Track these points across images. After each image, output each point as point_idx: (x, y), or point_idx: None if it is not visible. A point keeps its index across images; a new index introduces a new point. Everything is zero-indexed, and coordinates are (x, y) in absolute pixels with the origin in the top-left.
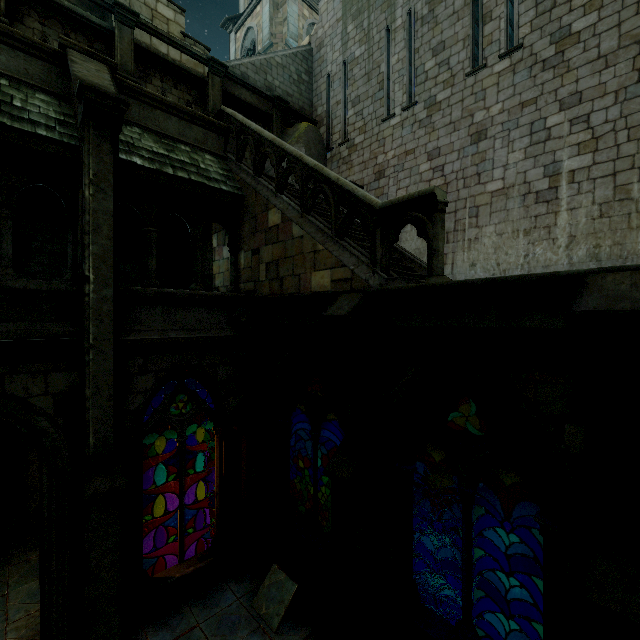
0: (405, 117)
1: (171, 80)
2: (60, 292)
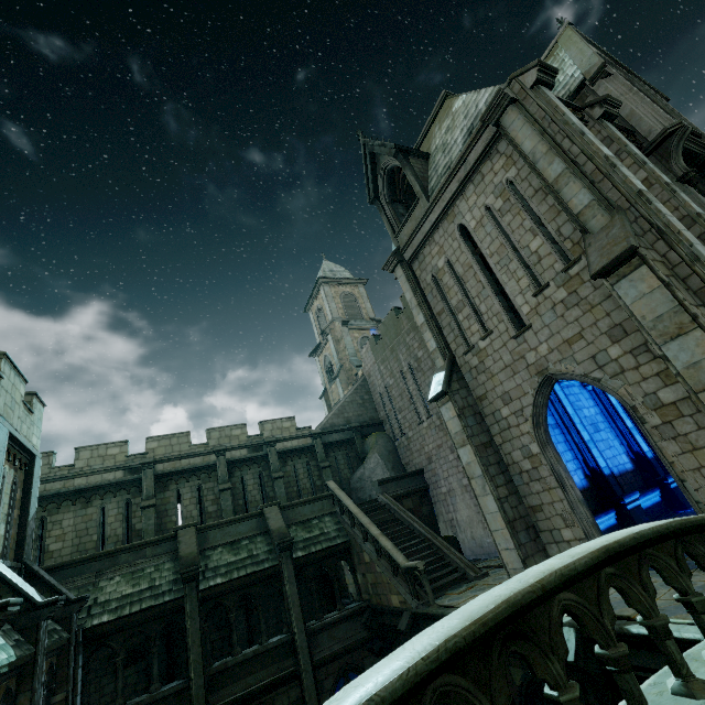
0: (429, 423)
1: (296, 456)
2: (285, 642)
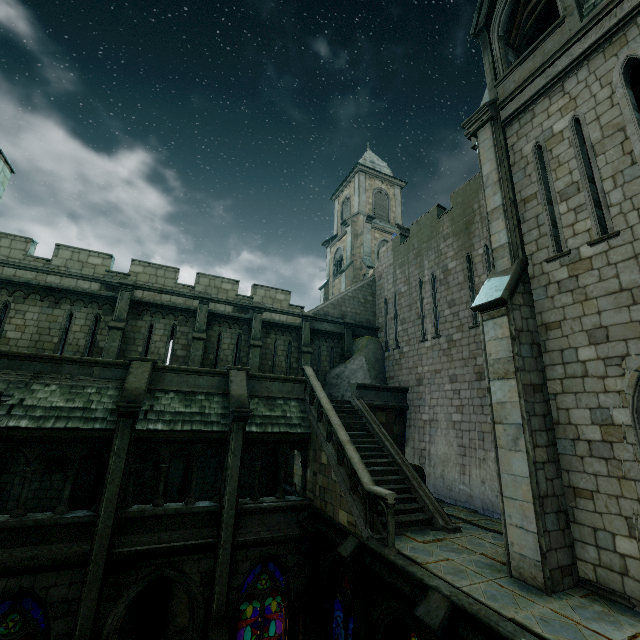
0: (434, 343)
1: (281, 331)
2: (212, 511)
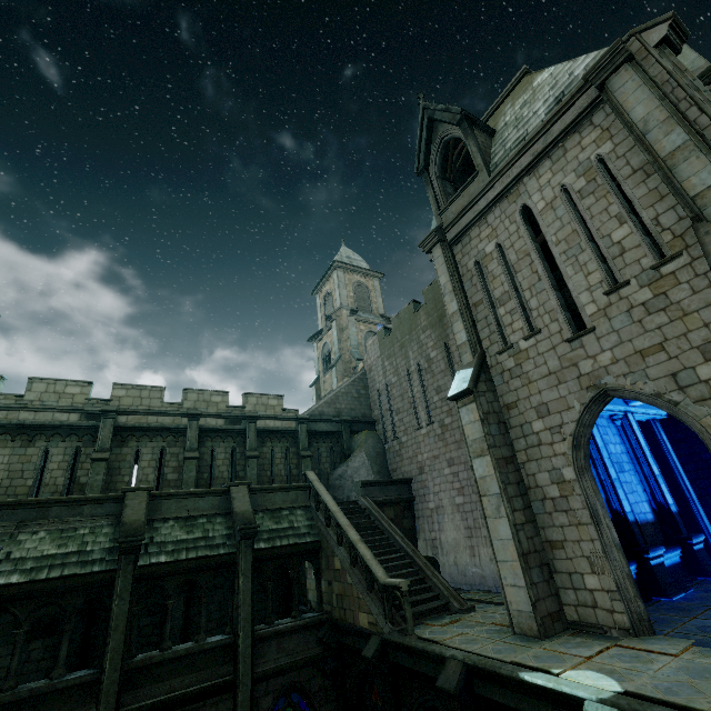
0: (429, 430)
1: (277, 438)
2: (226, 644)
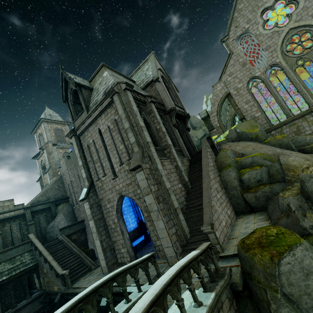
0: None
1: (12, 220)
2: None
